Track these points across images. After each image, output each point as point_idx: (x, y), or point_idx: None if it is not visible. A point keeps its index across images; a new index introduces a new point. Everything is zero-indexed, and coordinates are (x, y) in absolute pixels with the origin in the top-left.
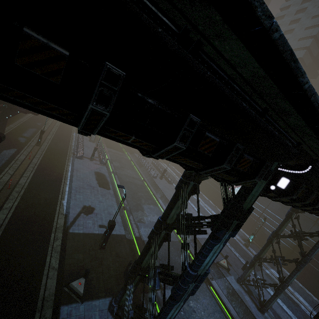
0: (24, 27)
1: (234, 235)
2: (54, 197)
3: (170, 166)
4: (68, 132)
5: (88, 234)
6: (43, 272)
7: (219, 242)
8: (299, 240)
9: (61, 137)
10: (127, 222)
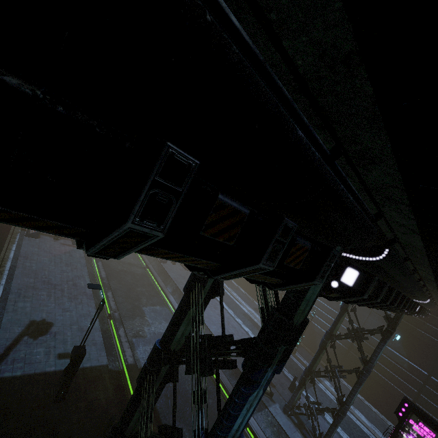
0: None
1: (281, 369)
2: None
3: None
4: None
5: (34, 375)
6: None
7: (257, 388)
8: (358, 342)
9: None
10: (114, 339)
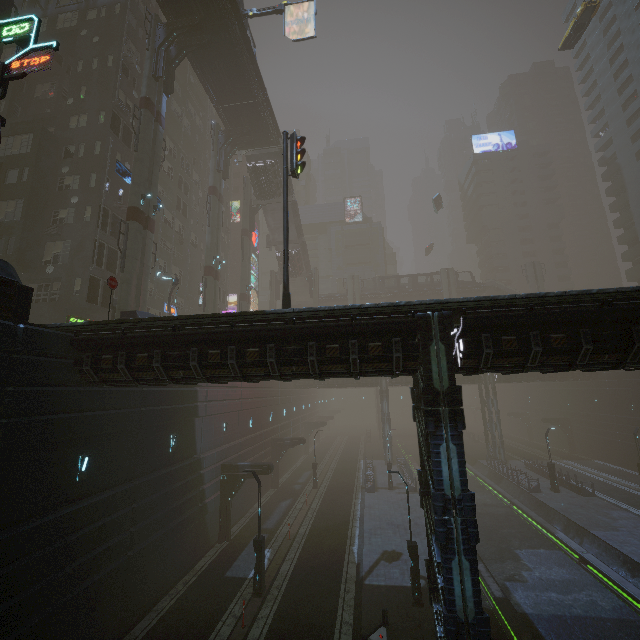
0: (247, 350)
1: (458, 426)
2: (340, 543)
3: (587, 461)
4: (351, 462)
5: (394, 586)
6: (334, 626)
7: (443, 441)
8: None
9: (342, 472)
10: None
